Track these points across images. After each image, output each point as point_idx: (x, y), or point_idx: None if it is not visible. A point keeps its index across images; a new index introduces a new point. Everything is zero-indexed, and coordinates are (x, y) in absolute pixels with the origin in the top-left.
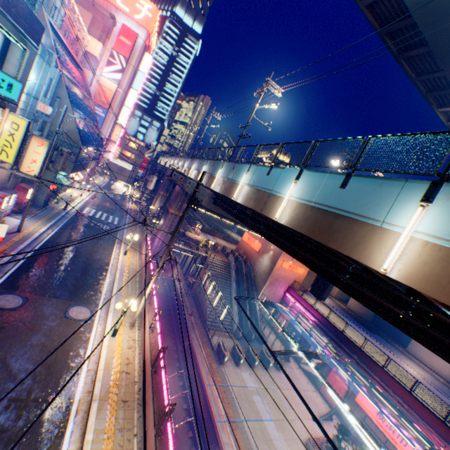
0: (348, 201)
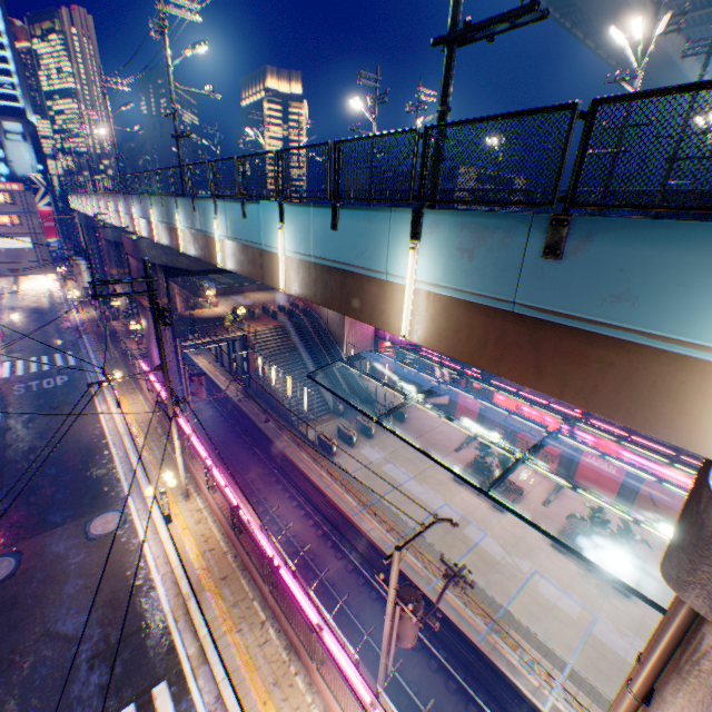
0: (347, 250)
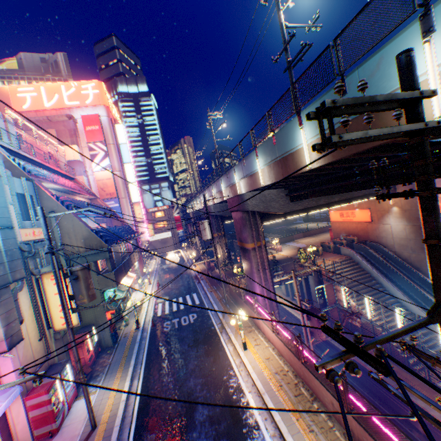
0: None
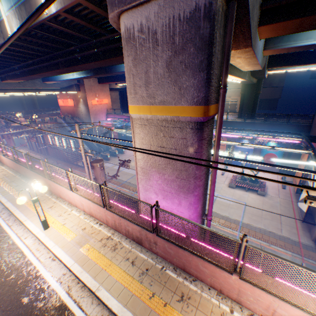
0: None
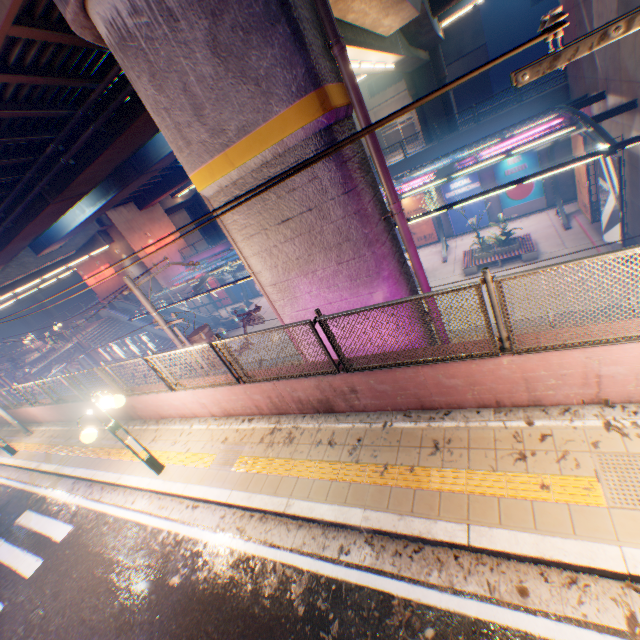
0: None
